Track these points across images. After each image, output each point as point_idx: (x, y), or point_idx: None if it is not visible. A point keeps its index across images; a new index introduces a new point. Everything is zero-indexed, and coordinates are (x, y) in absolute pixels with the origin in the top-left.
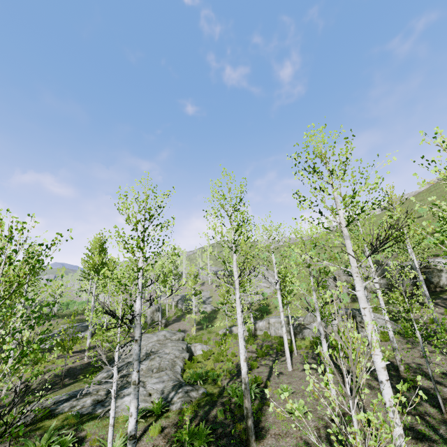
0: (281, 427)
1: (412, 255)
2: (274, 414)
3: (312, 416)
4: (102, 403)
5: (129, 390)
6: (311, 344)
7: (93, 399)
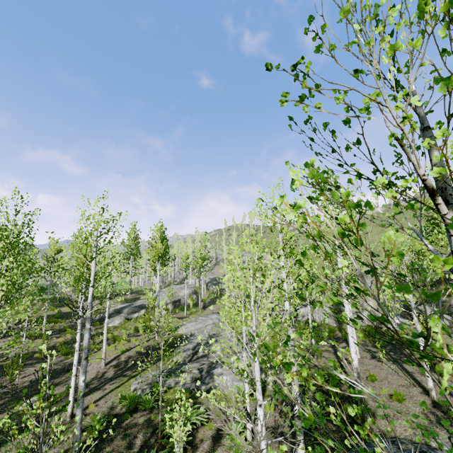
0: (385, 410)
1: None
2: (371, 398)
3: (411, 402)
4: (201, 380)
5: (219, 370)
6: (363, 333)
7: (191, 376)
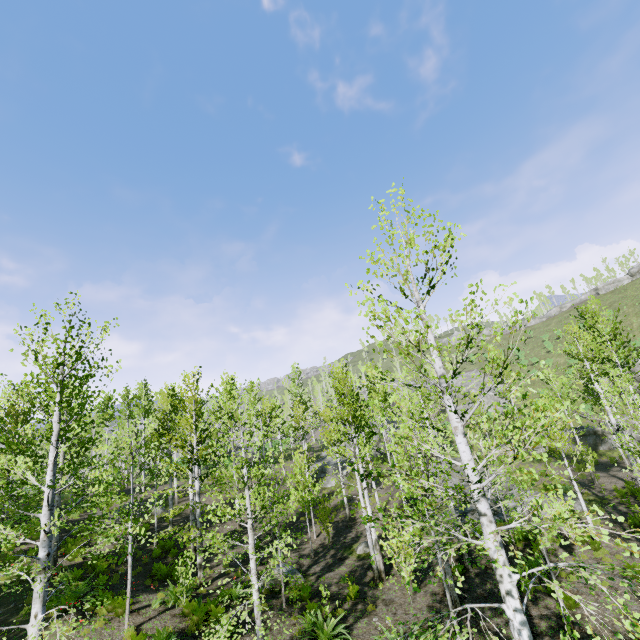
0: None
1: None
2: None
3: None
4: (500, 514)
5: (509, 503)
6: None
7: None
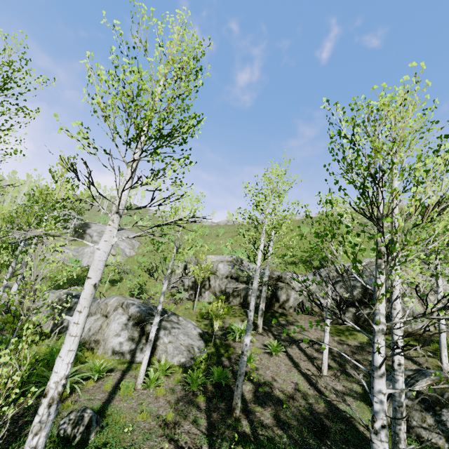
0: None
1: (261, 240)
2: None
3: None
4: None
5: None
6: (45, 355)
7: None
